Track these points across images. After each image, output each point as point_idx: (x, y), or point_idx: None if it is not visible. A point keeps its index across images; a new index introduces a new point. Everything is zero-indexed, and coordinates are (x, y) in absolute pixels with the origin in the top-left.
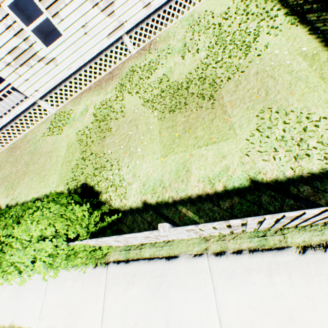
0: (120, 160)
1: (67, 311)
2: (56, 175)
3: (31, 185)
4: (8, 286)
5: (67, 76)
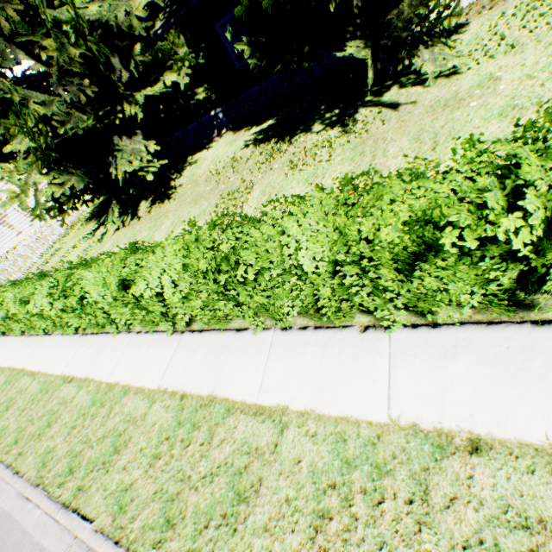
0: None
1: None
2: None
3: None
4: None
5: (3, 251)
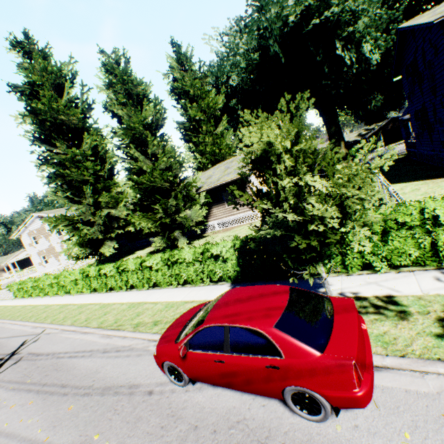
0: None
1: None
2: None
3: None
4: None
5: (48, 270)
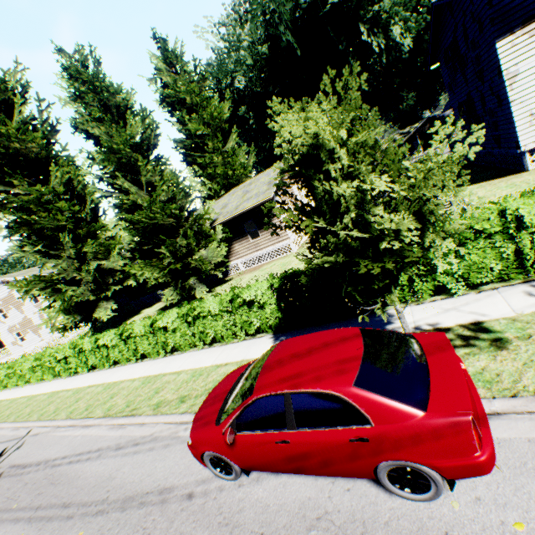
0: None
1: None
2: None
3: None
4: None
5: (27, 350)
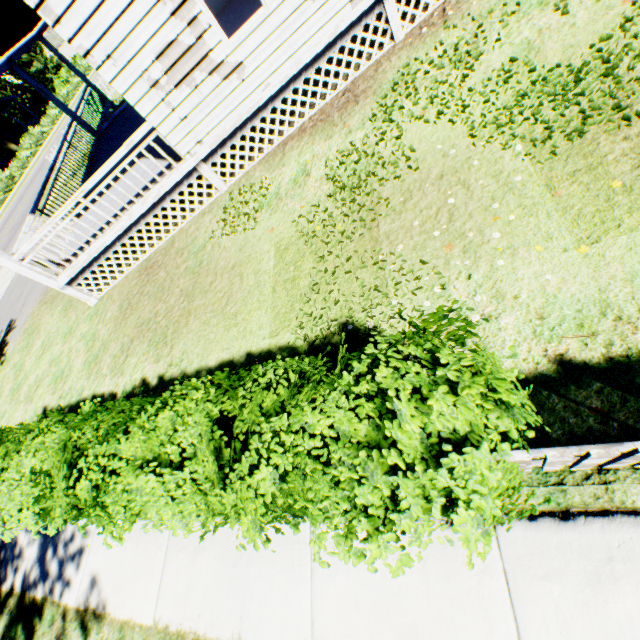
0: (437, 264)
1: (394, 631)
2: (263, 310)
3: (206, 335)
4: (208, 548)
5: (259, 106)
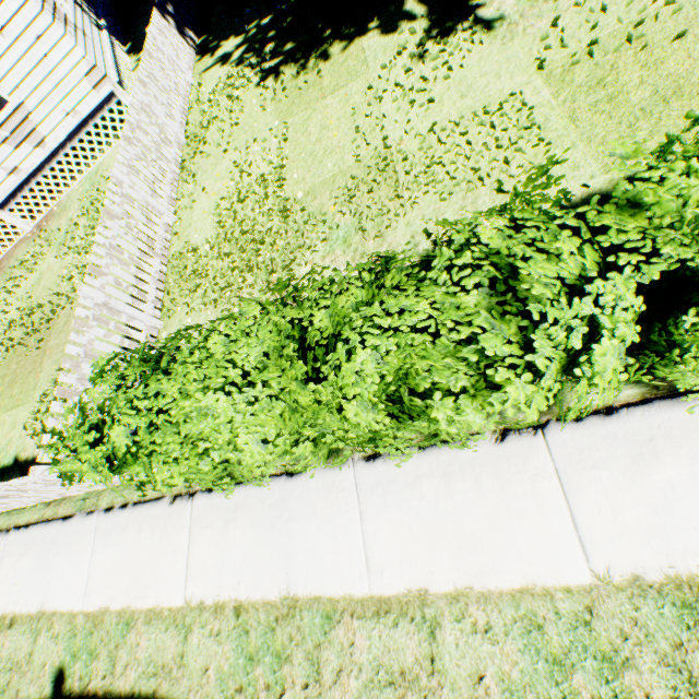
0: None
1: None
2: None
3: None
4: None
5: None
